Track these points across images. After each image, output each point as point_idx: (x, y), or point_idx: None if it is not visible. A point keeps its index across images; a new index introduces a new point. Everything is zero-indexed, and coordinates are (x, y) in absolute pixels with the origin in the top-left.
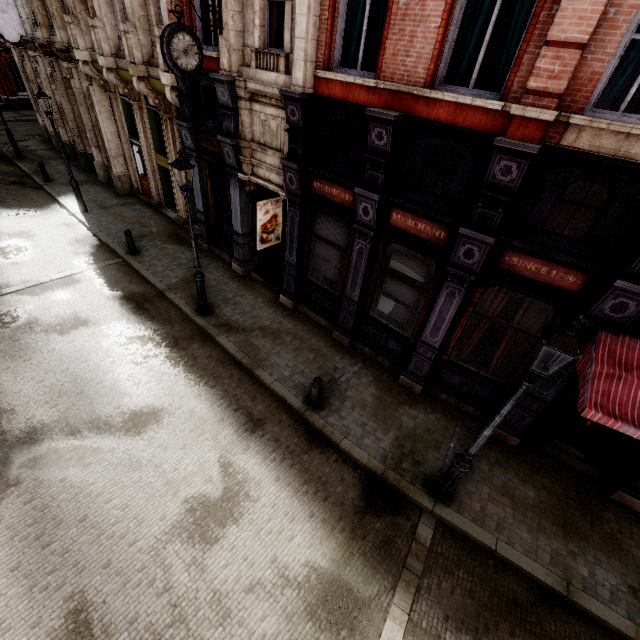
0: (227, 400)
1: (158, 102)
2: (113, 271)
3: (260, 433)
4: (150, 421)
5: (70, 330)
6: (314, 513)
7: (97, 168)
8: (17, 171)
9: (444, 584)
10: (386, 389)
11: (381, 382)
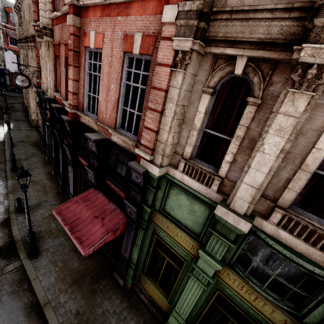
0: None
1: None
2: None
3: None
4: None
5: None
6: None
7: (29, 116)
8: (1, 113)
9: None
10: None
11: None
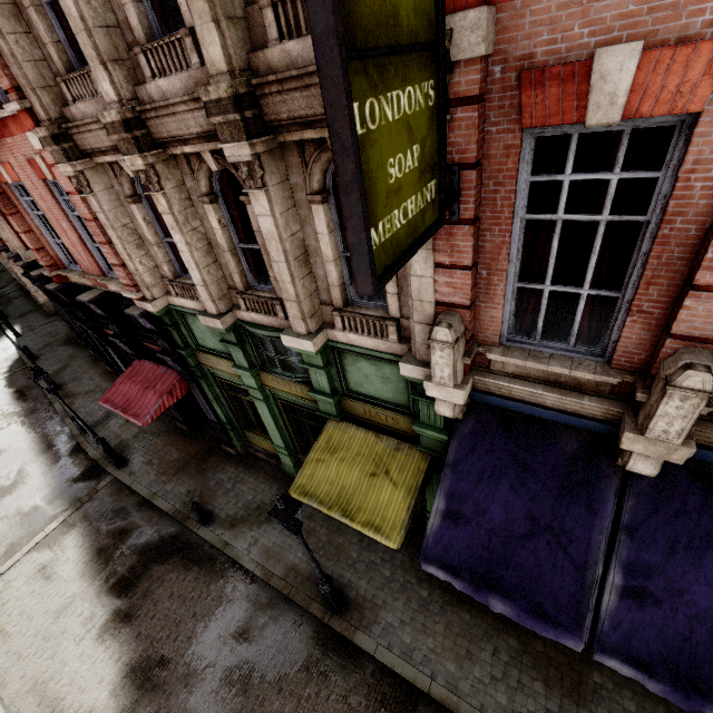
0: (41, 439)
1: None
2: (18, 375)
3: (49, 452)
4: None
5: None
6: (51, 485)
7: (35, 300)
8: None
9: (94, 505)
10: None
11: None
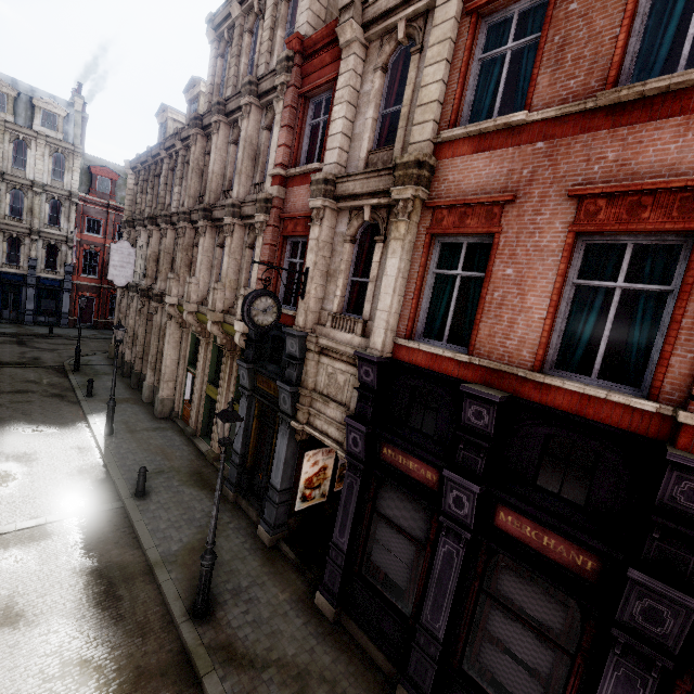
0: None
1: (225, 341)
2: (102, 522)
3: None
4: None
5: None
6: None
7: (145, 388)
8: (65, 383)
9: None
10: None
11: None
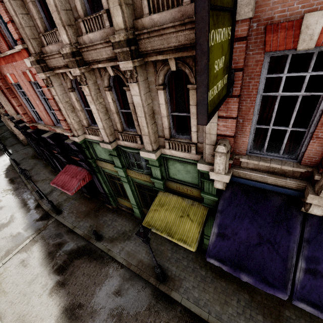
0: (21, 201)
1: None
2: (10, 172)
3: (25, 207)
4: None
5: None
6: (26, 222)
7: (18, 138)
8: None
9: (46, 231)
10: None
11: None
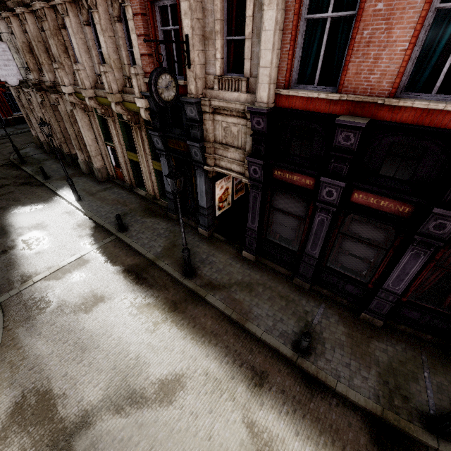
0: (231, 356)
1: (130, 117)
2: (111, 248)
3: (267, 386)
4: (176, 388)
5: (92, 307)
6: None
7: (81, 164)
8: (23, 174)
9: None
10: (352, 326)
11: (346, 319)
